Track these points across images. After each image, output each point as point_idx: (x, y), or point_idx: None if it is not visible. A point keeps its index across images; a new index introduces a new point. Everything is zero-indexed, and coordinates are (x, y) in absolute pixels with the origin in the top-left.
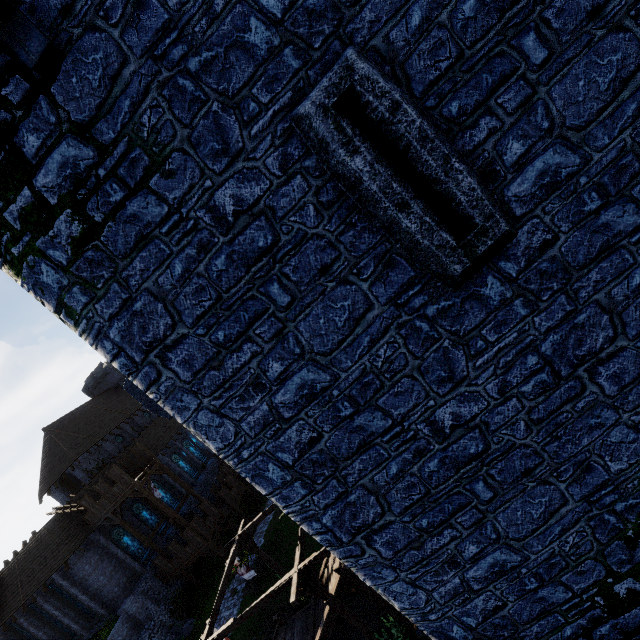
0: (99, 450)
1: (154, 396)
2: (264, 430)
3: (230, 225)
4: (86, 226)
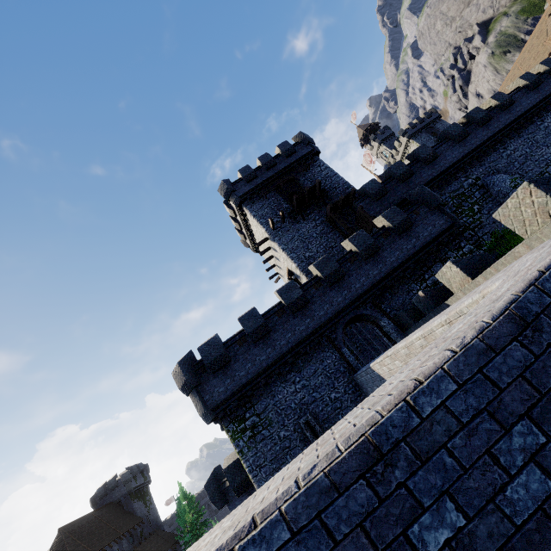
0: None
1: (254, 480)
2: None
3: (281, 440)
4: (253, 434)
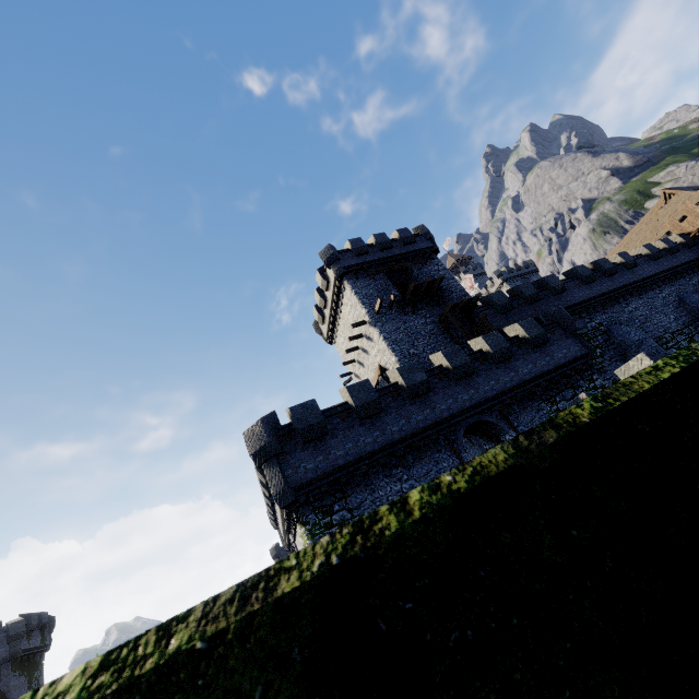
0: None
1: None
2: None
3: None
4: None
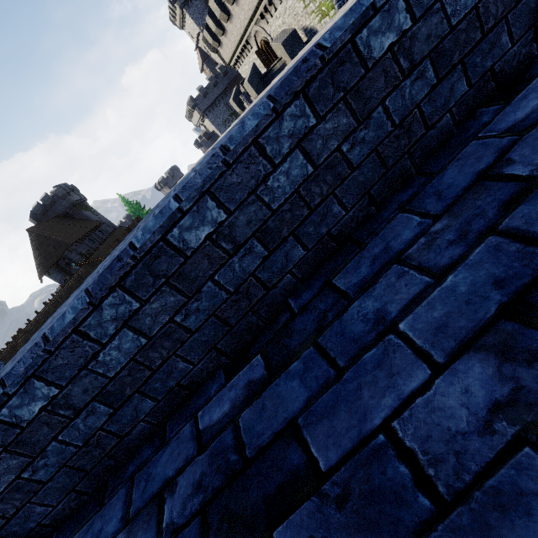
0: (82, 244)
1: None
2: None
3: None
4: None
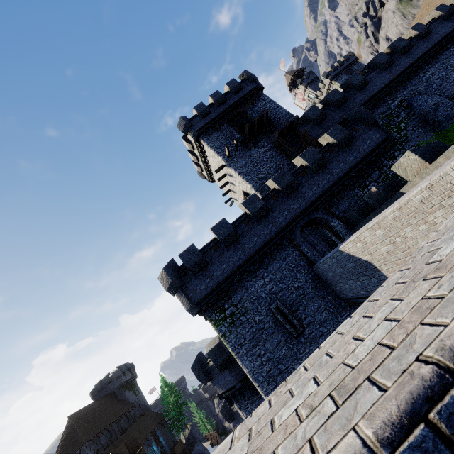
0: (97, 440)
1: (237, 356)
2: (259, 366)
3: (257, 323)
4: (232, 320)
